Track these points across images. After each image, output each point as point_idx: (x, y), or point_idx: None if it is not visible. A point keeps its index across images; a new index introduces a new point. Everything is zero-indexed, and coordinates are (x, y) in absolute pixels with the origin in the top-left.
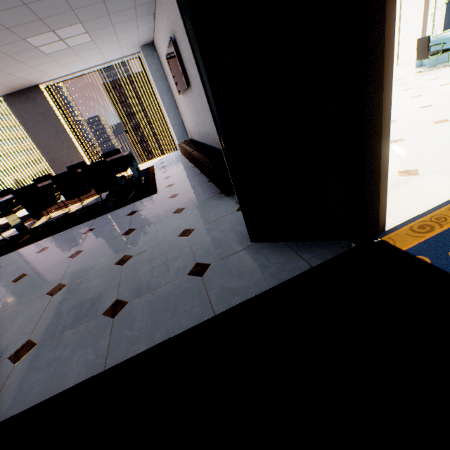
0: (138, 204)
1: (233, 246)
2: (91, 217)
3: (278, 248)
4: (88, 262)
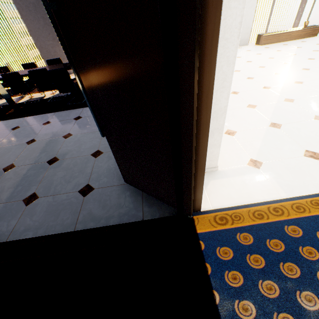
0: (85, 110)
1: (114, 180)
2: (53, 110)
3: (136, 194)
4: (34, 153)
